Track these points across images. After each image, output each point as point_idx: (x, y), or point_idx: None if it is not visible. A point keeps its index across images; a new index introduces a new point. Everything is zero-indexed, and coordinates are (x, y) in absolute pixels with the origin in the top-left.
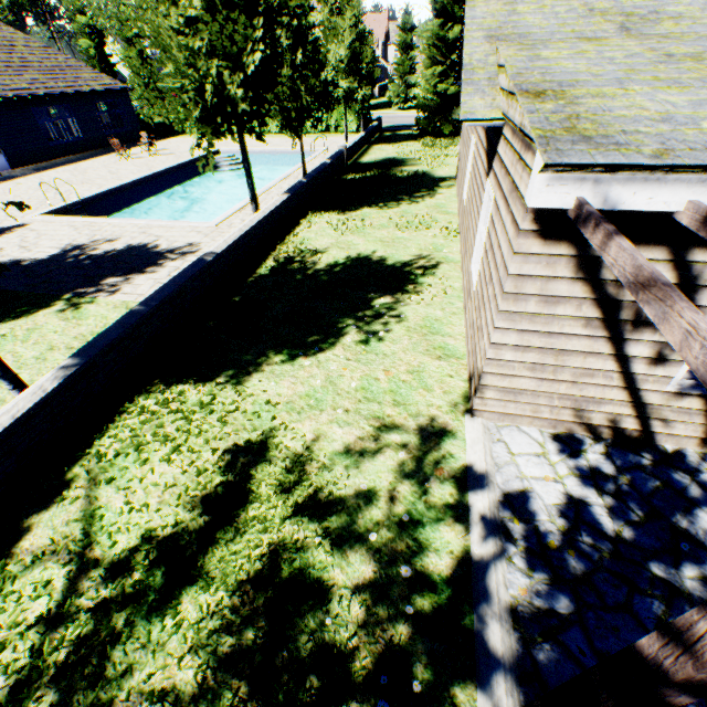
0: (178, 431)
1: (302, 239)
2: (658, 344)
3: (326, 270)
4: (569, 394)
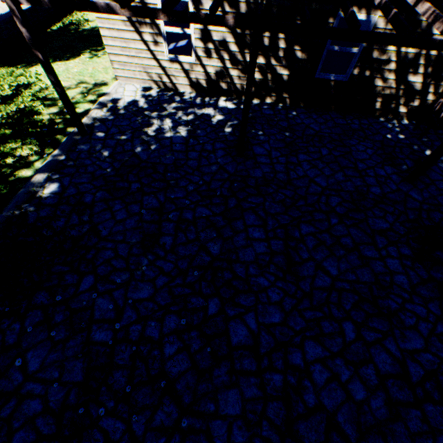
0: None
1: (84, 14)
2: (152, 35)
3: (89, 30)
4: (140, 64)
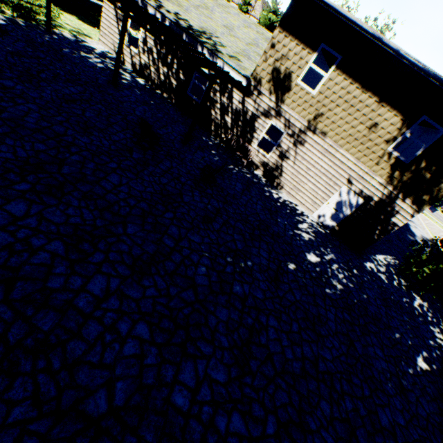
0: (37, 0)
1: None
2: None
3: None
4: (113, 40)
